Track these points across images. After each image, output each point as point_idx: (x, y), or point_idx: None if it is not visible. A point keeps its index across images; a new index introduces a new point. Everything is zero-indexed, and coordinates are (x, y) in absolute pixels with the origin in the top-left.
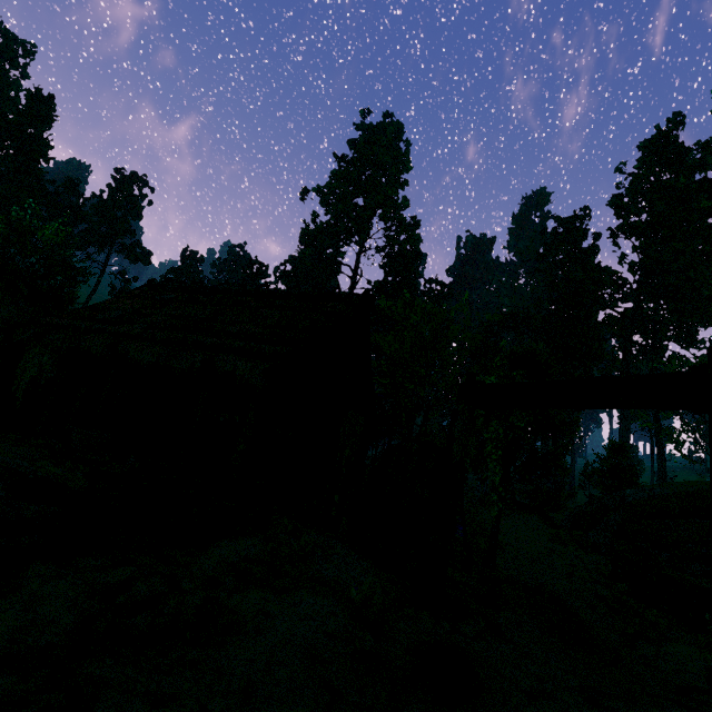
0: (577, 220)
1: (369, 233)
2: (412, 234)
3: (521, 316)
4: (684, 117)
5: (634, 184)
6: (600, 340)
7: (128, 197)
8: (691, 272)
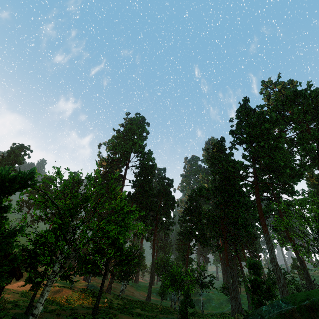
0: (220, 143)
1: (127, 158)
2: (147, 157)
3: (203, 189)
4: (248, 98)
5: (236, 123)
6: (243, 196)
7: (16, 155)
8: (271, 154)
